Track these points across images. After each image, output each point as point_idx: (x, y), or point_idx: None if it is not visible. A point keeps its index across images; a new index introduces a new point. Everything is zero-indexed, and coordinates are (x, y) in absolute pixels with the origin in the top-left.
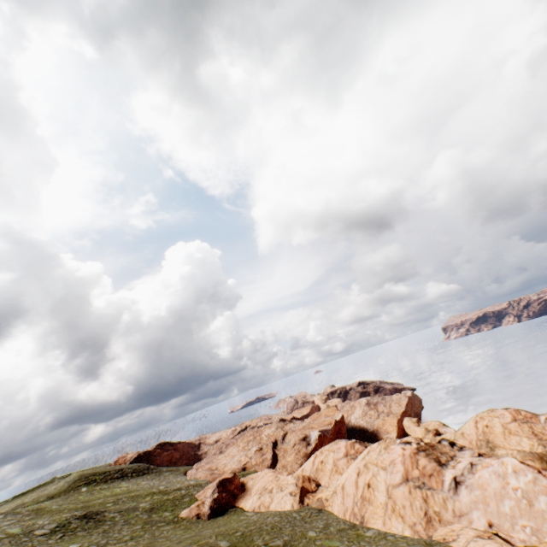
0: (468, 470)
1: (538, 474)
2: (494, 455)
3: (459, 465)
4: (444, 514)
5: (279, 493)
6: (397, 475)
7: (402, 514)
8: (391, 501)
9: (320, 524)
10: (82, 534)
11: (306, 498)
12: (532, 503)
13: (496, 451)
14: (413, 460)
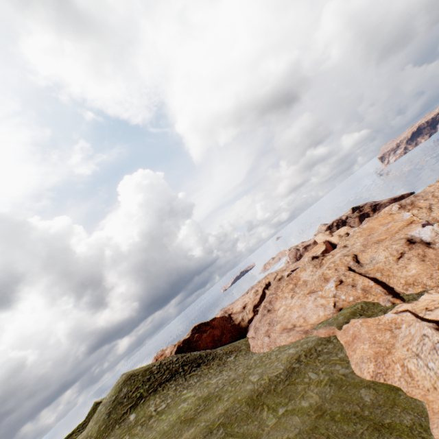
0: None
1: None
2: None
3: None
4: None
5: None
6: None
7: None
8: None
9: None
10: None
11: None
12: None
13: None
14: None
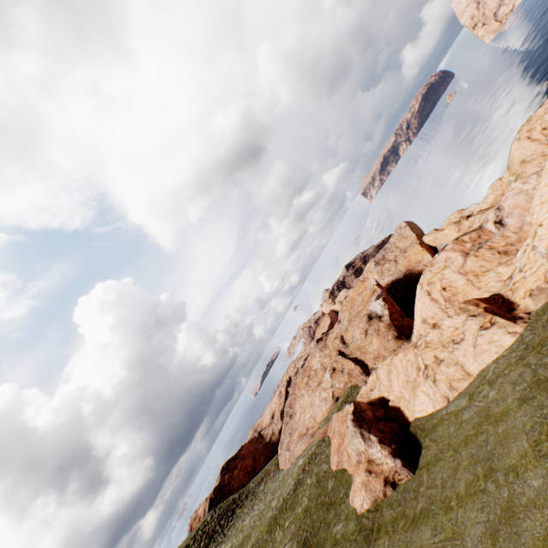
0: None
1: None
2: None
3: None
4: None
5: (461, 348)
6: None
7: None
8: None
9: None
10: None
11: (511, 313)
12: None
13: None
14: None
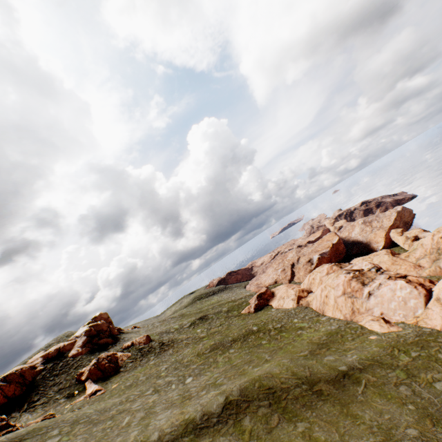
0: (376, 288)
1: (413, 289)
2: (439, 259)
3: (373, 285)
4: (360, 309)
5: (287, 299)
6: (339, 292)
7: (340, 310)
8: (336, 304)
9: (302, 315)
10: (201, 325)
11: (300, 301)
12: (406, 303)
13: (441, 256)
14: (348, 283)
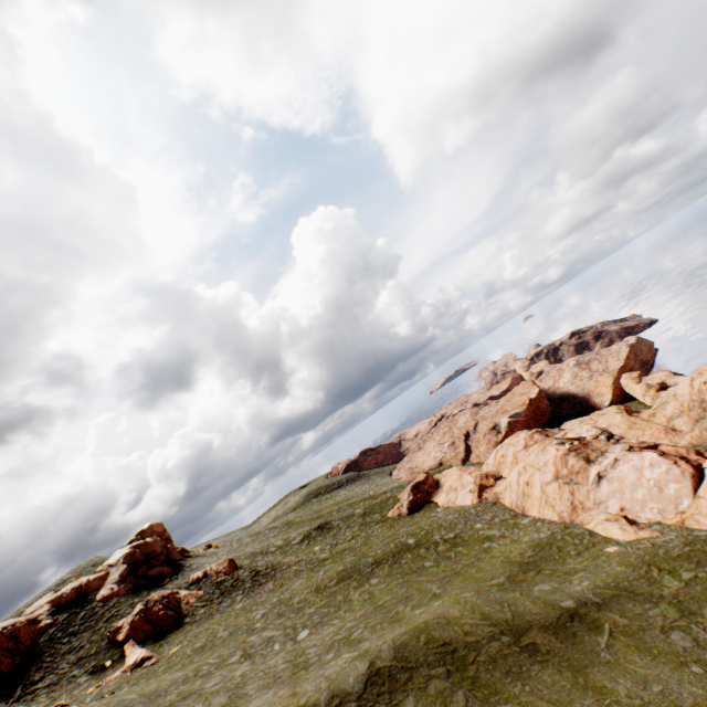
0: (611, 466)
1: (673, 465)
2: (705, 417)
3: (604, 461)
4: (586, 503)
5: (462, 491)
6: (548, 475)
7: (552, 505)
8: (544, 495)
9: (488, 516)
10: (320, 540)
11: (484, 493)
12: (661, 490)
13: None
14: (562, 461)
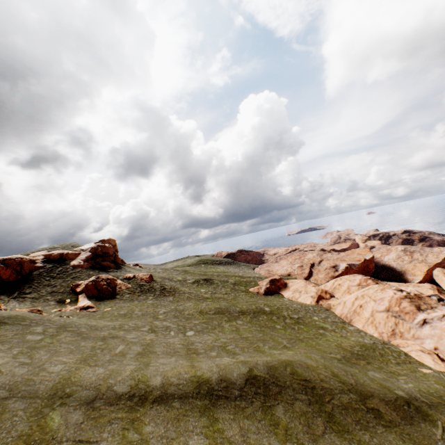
0: (438, 318)
1: None
2: None
3: (433, 313)
4: (405, 334)
5: (305, 294)
6: (381, 306)
7: (376, 326)
8: (371, 318)
9: (323, 315)
10: (205, 286)
11: (320, 301)
12: None
13: None
14: (397, 301)
